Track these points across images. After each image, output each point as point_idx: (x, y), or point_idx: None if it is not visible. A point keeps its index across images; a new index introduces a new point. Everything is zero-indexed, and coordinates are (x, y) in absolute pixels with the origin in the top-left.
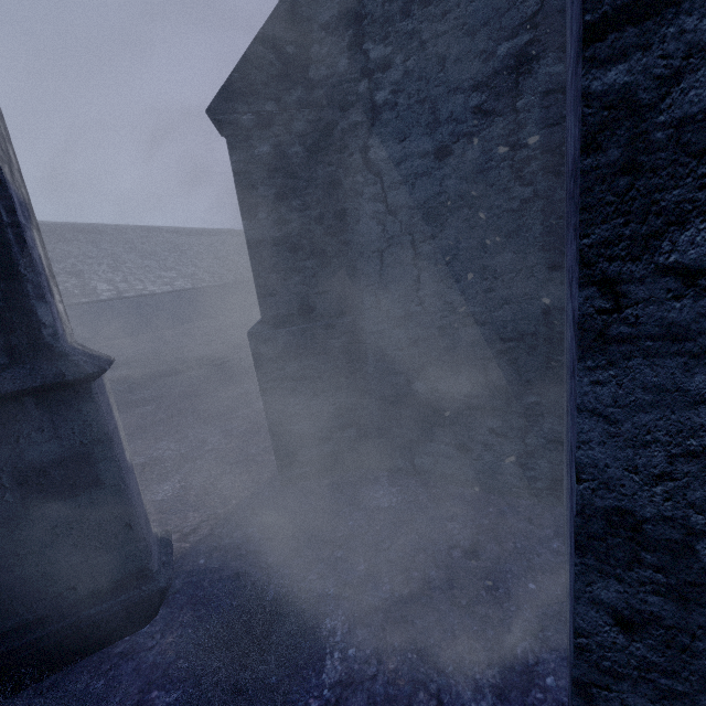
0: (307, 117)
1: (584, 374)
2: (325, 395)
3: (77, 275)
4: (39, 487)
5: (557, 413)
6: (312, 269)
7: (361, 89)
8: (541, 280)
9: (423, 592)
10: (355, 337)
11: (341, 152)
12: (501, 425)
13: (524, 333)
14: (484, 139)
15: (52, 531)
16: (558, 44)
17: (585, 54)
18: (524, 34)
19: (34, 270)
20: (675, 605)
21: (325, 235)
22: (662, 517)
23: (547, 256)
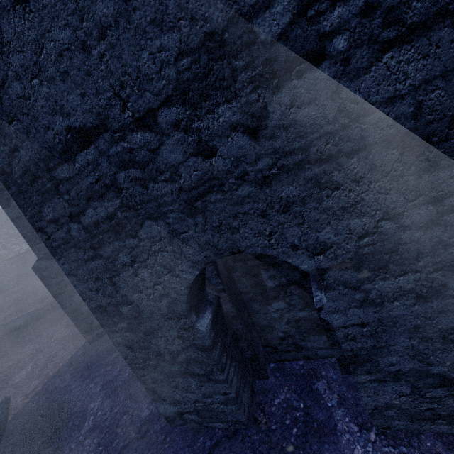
0: None
1: (58, 262)
2: None
3: None
4: None
5: None
6: None
7: None
8: None
9: None
10: None
11: None
12: None
13: None
14: None
15: None
16: None
17: None
18: None
19: None
20: (132, 333)
21: None
22: (108, 304)
23: None
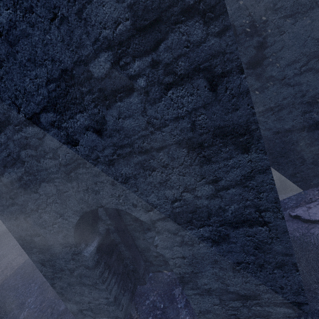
0: None
1: None
2: None
3: None
4: None
5: None
6: None
7: None
8: None
9: None
10: None
11: None
12: None
13: None
14: None
15: None
16: None
17: None
18: None
19: None
20: (43, 255)
21: None
22: (25, 235)
23: None
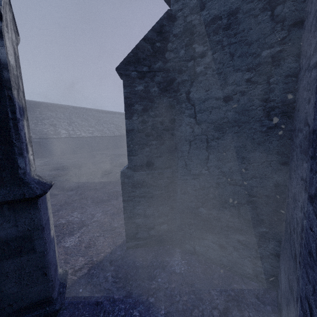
0: (162, 75)
1: None
2: (154, 206)
3: (53, 125)
4: (2, 250)
5: (277, 240)
6: (155, 145)
7: (189, 65)
8: (274, 169)
9: None
10: (172, 180)
11: (176, 92)
12: (244, 239)
13: (262, 194)
14: (250, 95)
15: (5, 274)
16: (296, 53)
17: None
18: (277, 47)
19: (20, 141)
20: None
21: (164, 130)
22: None
23: (279, 157)
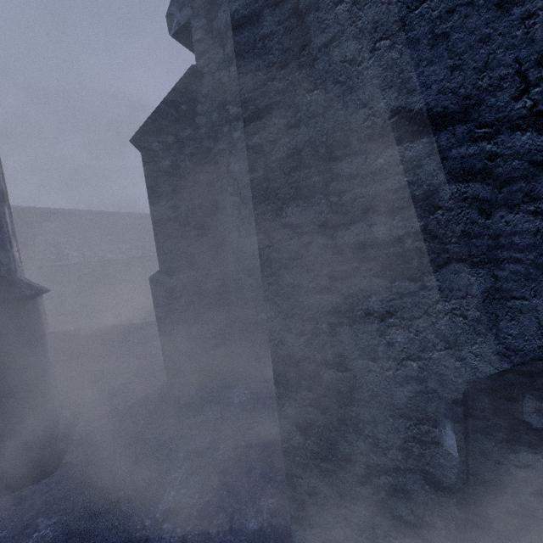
0: (193, 145)
1: (264, 279)
2: (202, 323)
3: (55, 245)
4: None
5: None
6: (195, 237)
7: (225, 130)
8: None
9: (243, 454)
10: (224, 283)
11: (214, 166)
12: None
13: None
14: None
15: None
16: None
17: (245, 130)
18: None
19: (1, 230)
20: (319, 411)
21: (204, 216)
22: (305, 357)
23: None
